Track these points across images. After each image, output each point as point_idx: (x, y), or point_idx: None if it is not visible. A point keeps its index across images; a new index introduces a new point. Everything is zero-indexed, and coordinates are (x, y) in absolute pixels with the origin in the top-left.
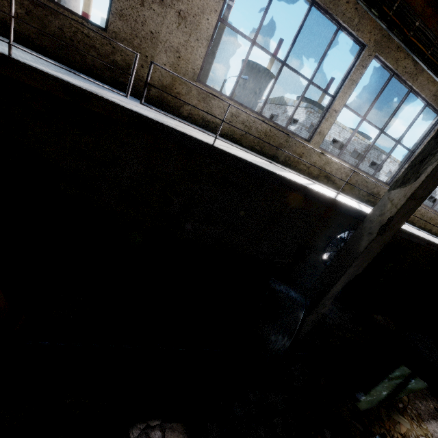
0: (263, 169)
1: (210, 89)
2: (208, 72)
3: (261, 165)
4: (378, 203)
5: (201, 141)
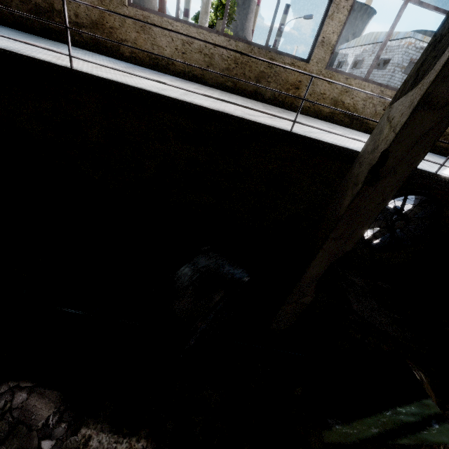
0: (151, 94)
1: (148, 12)
2: (207, 7)
3: (149, 90)
4: (373, 131)
5: (53, 64)
